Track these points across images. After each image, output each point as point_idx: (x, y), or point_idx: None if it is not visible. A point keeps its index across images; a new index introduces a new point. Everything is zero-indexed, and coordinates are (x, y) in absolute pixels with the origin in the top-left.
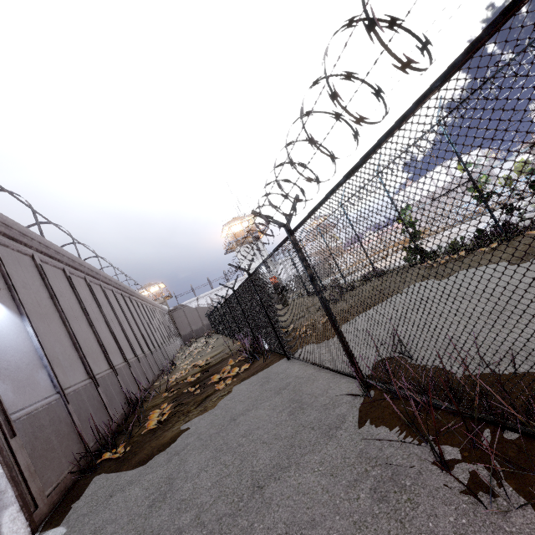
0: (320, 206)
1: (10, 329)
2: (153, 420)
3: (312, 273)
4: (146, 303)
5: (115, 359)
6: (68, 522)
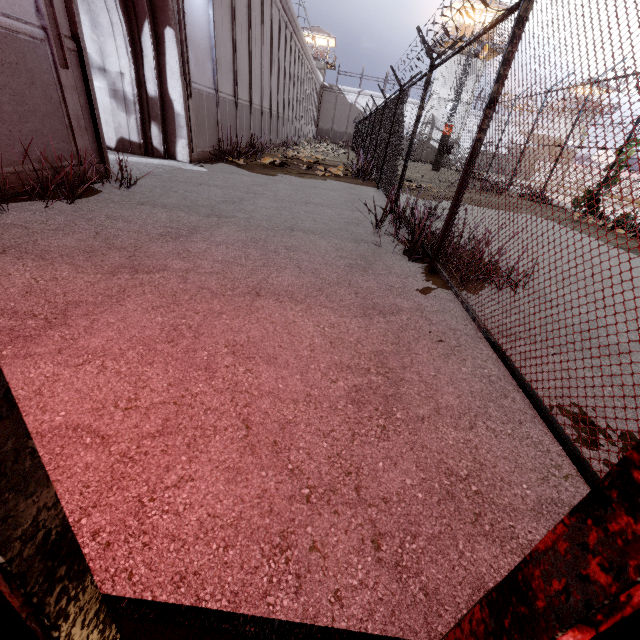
0: (446, 60)
1: (200, 3)
2: (266, 160)
3: (419, 115)
4: (304, 56)
5: (255, 97)
6: (209, 169)
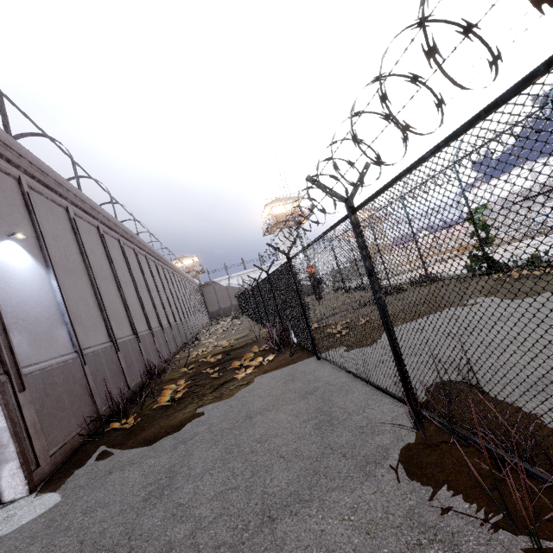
0: (408, 172)
1: (33, 280)
2: (166, 396)
3: (372, 266)
4: (178, 275)
5: (140, 325)
6: (65, 489)
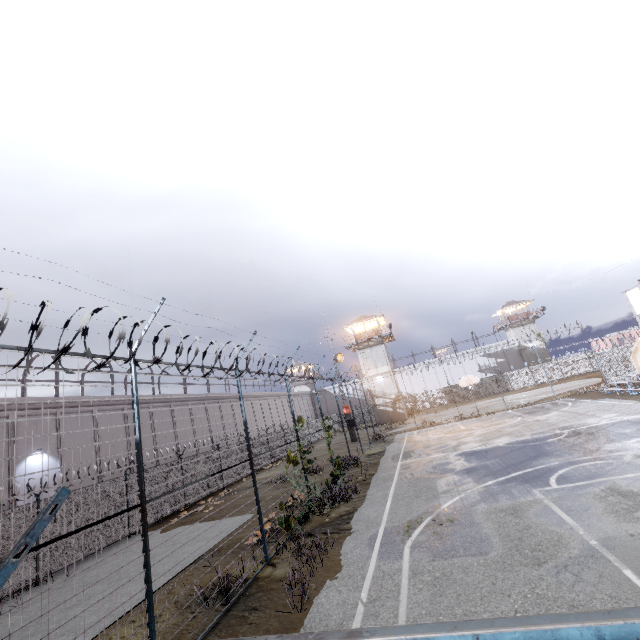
0: None
1: (45, 468)
2: None
3: None
4: (255, 398)
5: None
6: None
